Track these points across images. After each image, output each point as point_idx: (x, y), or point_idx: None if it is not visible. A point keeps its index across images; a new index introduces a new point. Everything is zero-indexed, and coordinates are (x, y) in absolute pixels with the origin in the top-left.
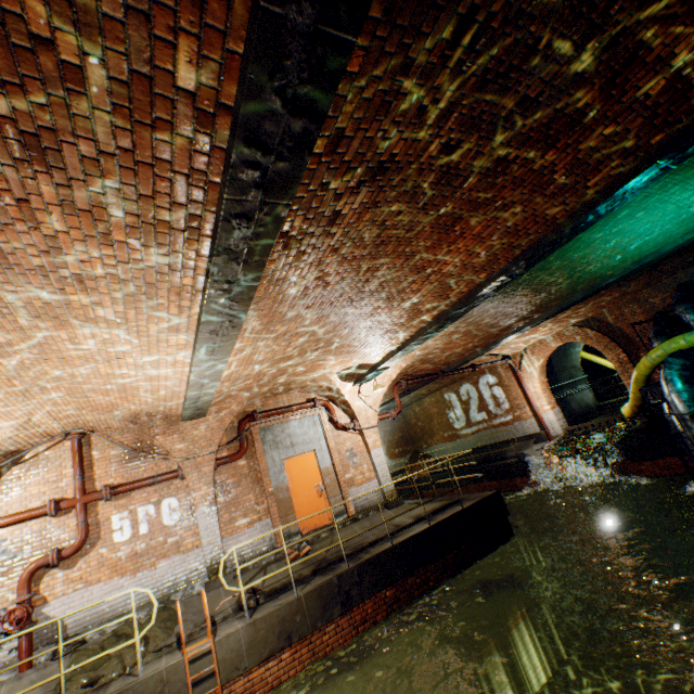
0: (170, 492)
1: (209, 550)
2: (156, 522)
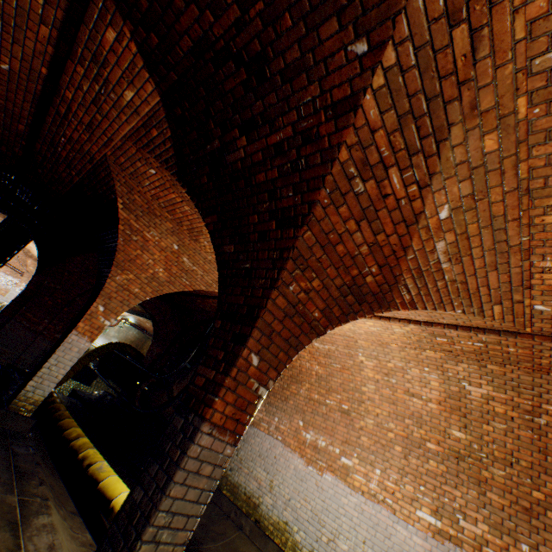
0: (15, 276)
1: (5, 299)
2: (2, 279)
